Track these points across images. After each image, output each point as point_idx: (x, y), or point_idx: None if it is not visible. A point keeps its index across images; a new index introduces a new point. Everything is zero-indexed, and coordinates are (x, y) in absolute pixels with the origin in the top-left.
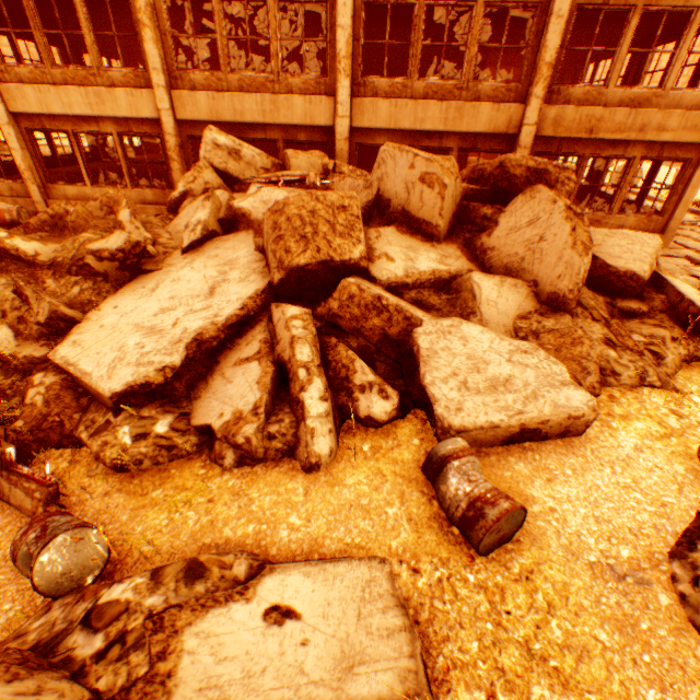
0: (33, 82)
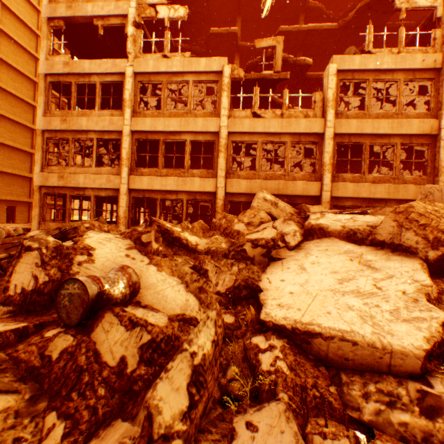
0: (148, 175)
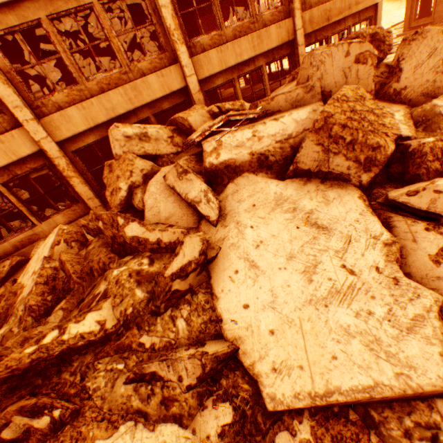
0: None
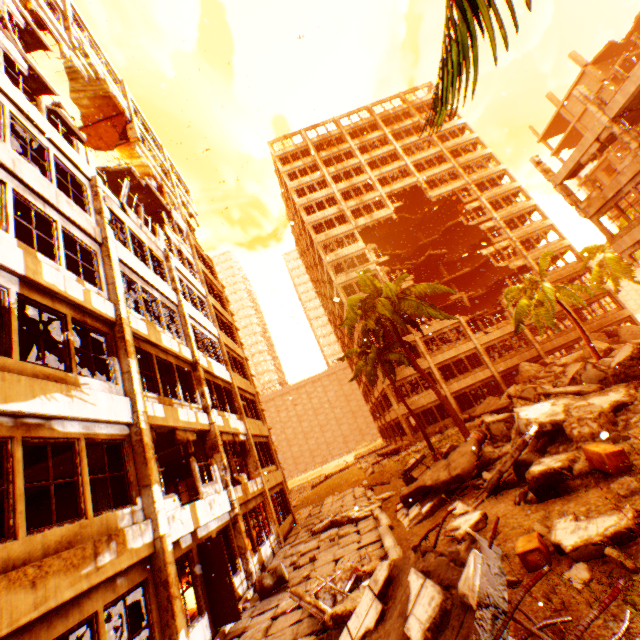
0: (454, 382)
